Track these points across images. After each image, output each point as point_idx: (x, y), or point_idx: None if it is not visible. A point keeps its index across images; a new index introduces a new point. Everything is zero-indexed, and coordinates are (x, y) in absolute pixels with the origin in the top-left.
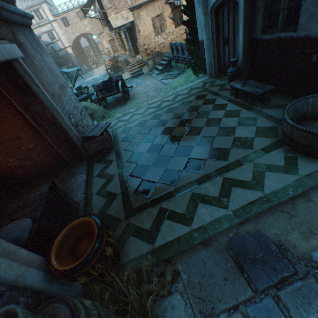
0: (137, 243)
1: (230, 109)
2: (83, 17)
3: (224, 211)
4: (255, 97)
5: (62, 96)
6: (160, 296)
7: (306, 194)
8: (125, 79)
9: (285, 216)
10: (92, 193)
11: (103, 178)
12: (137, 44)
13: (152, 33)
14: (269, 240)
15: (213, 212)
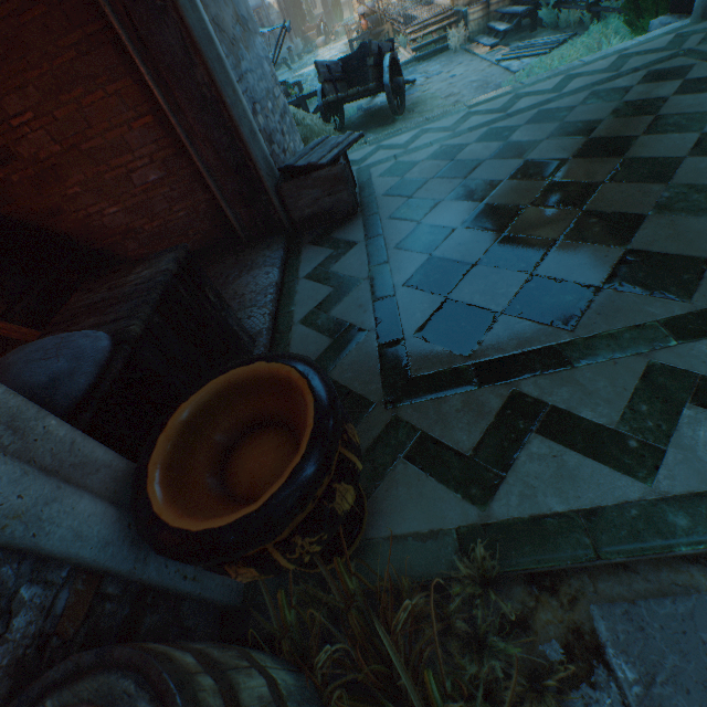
0: (423, 489)
1: None
2: None
3: None
4: None
5: (241, 46)
6: (511, 706)
7: None
8: None
9: None
10: (290, 317)
11: (323, 284)
12: None
13: None
14: None
15: None
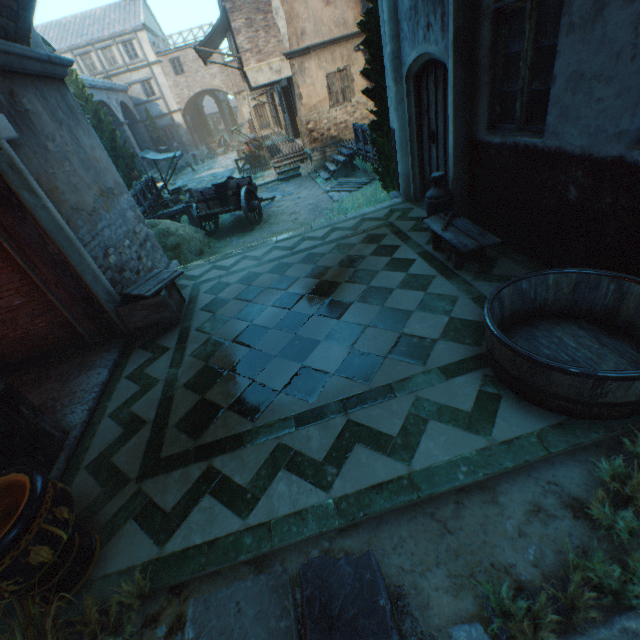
0: (135, 539)
1: (416, 271)
2: (210, 60)
3: (321, 497)
4: (470, 253)
5: (102, 212)
6: None
7: (492, 484)
8: (265, 183)
9: (434, 530)
10: (104, 411)
11: (136, 383)
12: (297, 119)
13: (326, 102)
14: (381, 580)
15: (299, 495)
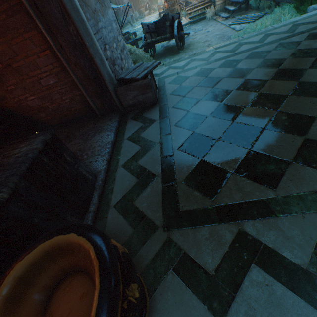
0: (183, 297)
1: None
2: None
3: None
4: None
5: (99, 14)
6: None
7: None
8: None
9: None
10: (117, 162)
11: (136, 144)
12: None
13: None
14: None
15: None
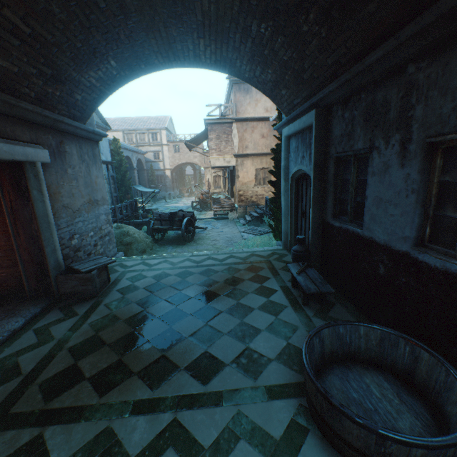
0: None
1: (275, 299)
2: (196, 149)
3: None
4: (317, 295)
5: (83, 211)
6: None
7: None
8: (205, 218)
9: None
10: None
11: (37, 336)
12: (234, 187)
13: (253, 182)
14: None
15: None
